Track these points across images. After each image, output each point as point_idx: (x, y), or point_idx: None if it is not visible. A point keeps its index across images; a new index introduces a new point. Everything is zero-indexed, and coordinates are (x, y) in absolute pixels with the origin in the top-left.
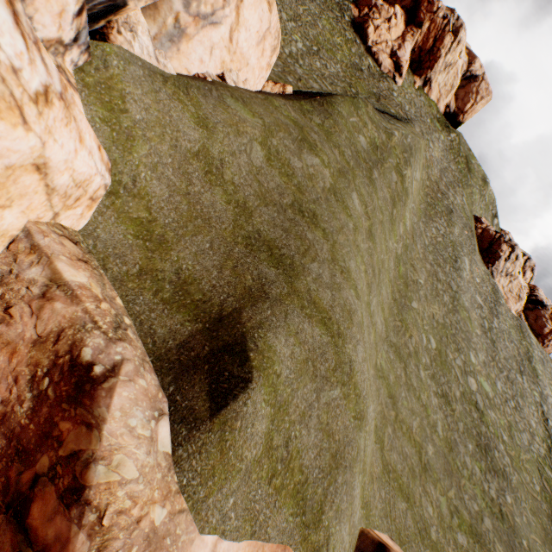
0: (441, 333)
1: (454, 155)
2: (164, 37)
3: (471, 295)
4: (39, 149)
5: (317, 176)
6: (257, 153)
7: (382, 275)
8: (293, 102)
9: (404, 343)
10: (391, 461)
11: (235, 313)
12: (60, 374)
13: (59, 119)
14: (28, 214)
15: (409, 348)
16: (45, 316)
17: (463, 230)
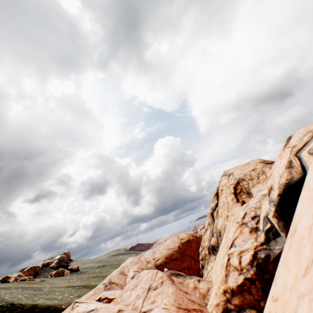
0: None
1: None
2: None
3: None
4: None
5: None
6: None
7: None
8: None
9: None
10: None
11: None
12: None
13: None
14: None
15: None
16: None
17: None
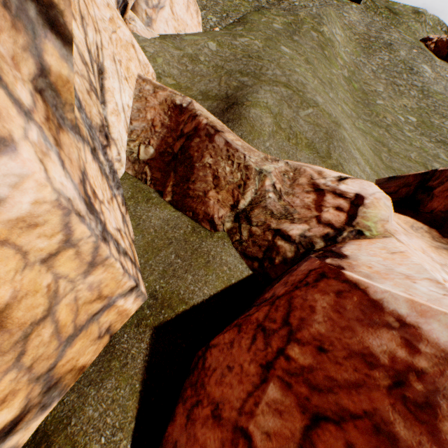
0: (418, 113)
1: (374, 11)
2: (145, 26)
3: (444, 86)
4: (131, 38)
5: (252, 43)
6: (211, 46)
7: (334, 86)
8: (221, 29)
9: (380, 121)
10: (393, 166)
11: (233, 94)
12: (173, 110)
13: (131, 34)
14: (137, 69)
15: (386, 123)
16: (158, 98)
17: (411, 51)
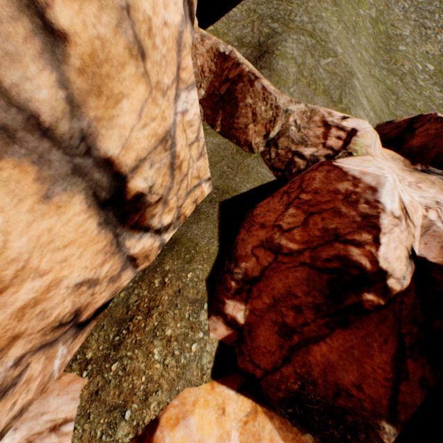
0: (439, 61)
1: None
2: None
3: None
4: None
5: None
6: None
7: (358, 30)
8: None
9: (396, 69)
10: (396, 114)
11: (265, 42)
12: (217, 57)
13: None
14: None
15: (402, 71)
16: (205, 46)
17: None
